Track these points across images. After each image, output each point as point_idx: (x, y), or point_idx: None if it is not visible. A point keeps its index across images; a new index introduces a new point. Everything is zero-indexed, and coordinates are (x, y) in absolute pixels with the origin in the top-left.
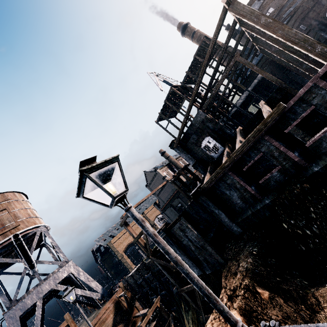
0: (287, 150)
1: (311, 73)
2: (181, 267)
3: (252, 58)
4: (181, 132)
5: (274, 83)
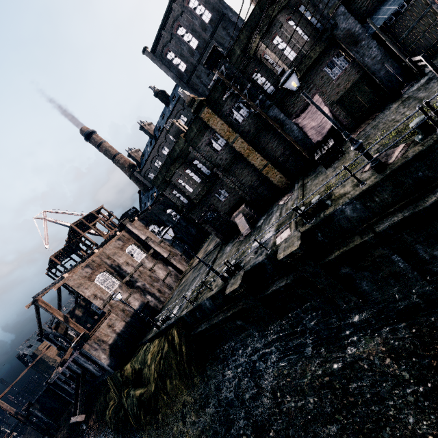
0: (72, 381)
1: None
2: None
3: None
4: (40, 333)
5: None
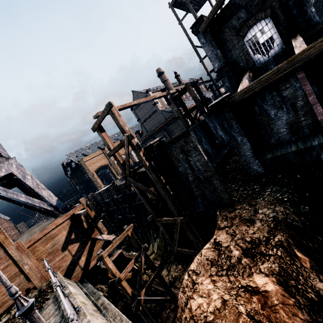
0: None
1: None
2: None
3: None
4: None
5: None
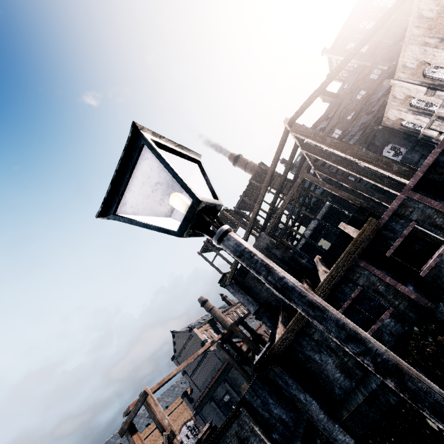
0: (396, 282)
1: (386, 202)
2: (420, 385)
3: (315, 187)
4: (237, 261)
5: (346, 212)
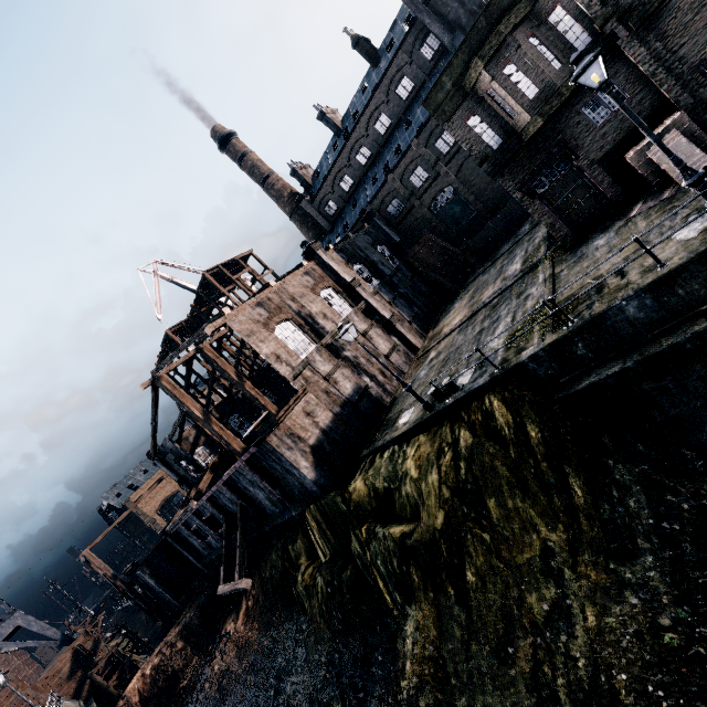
0: (210, 530)
1: None
2: None
3: None
4: (153, 450)
5: None
